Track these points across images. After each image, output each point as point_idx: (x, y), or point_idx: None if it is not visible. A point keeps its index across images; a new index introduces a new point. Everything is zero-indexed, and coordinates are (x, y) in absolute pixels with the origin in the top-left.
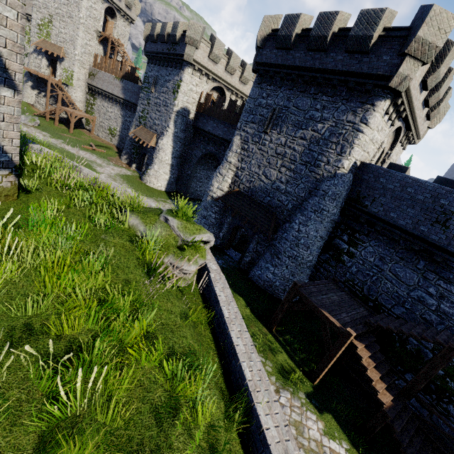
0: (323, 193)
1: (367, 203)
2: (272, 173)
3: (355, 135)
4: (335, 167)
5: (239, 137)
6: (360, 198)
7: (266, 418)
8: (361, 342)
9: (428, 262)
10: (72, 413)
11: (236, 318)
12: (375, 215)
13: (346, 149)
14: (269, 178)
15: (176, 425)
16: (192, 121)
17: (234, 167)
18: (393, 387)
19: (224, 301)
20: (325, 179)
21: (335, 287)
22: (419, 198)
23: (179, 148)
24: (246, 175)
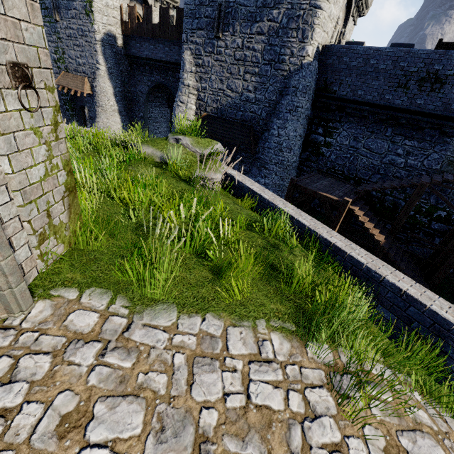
0: (294, 89)
1: (335, 88)
2: (237, 84)
3: (313, 13)
4: (300, 57)
5: (189, 52)
6: (328, 86)
7: (331, 239)
8: (355, 206)
9: (394, 127)
10: (218, 258)
11: (275, 198)
12: (344, 98)
13: (307, 33)
14: (235, 91)
15: (283, 251)
16: (123, 49)
17: (194, 89)
18: (383, 231)
19: (259, 190)
20: (292, 73)
21: (322, 176)
22: (382, 67)
23: (120, 88)
24: (210, 95)
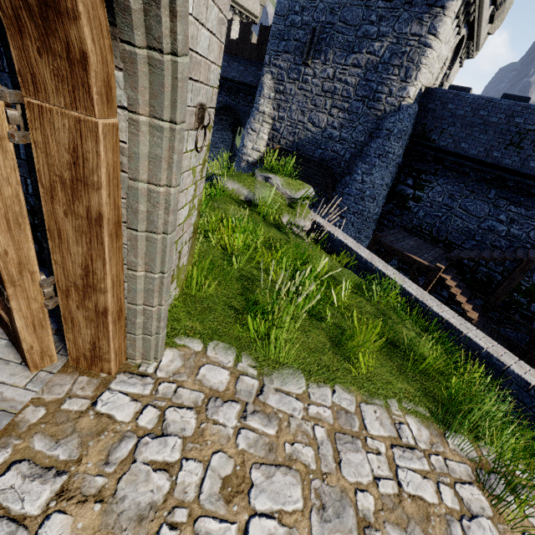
0: (387, 132)
1: (435, 137)
2: (320, 118)
3: (421, 52)
4: (400, 97)
5: (270, 75)
6: (426, 133)
7: (443, 314)
8: (447, 275)
9: (499, 189)
10: (331, 323)
11: (373, 258)
12: (444, 149)
13: (412, 72)
14: (317, 125)
15: (396, 322)
16: None
17: (269, 118)
18: (476, 307)
19: (354, 246)
20: (388, 115)
21: (408, 234)
22: (493, 120)
23: None
24: (287, 126)
